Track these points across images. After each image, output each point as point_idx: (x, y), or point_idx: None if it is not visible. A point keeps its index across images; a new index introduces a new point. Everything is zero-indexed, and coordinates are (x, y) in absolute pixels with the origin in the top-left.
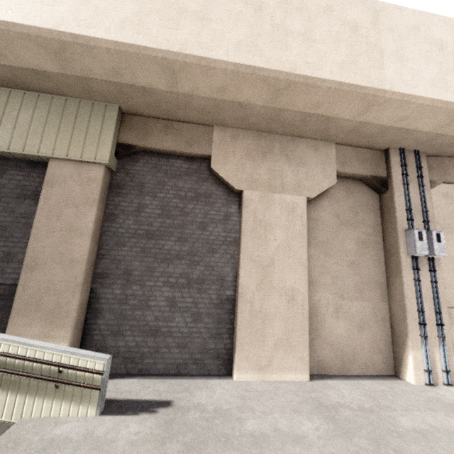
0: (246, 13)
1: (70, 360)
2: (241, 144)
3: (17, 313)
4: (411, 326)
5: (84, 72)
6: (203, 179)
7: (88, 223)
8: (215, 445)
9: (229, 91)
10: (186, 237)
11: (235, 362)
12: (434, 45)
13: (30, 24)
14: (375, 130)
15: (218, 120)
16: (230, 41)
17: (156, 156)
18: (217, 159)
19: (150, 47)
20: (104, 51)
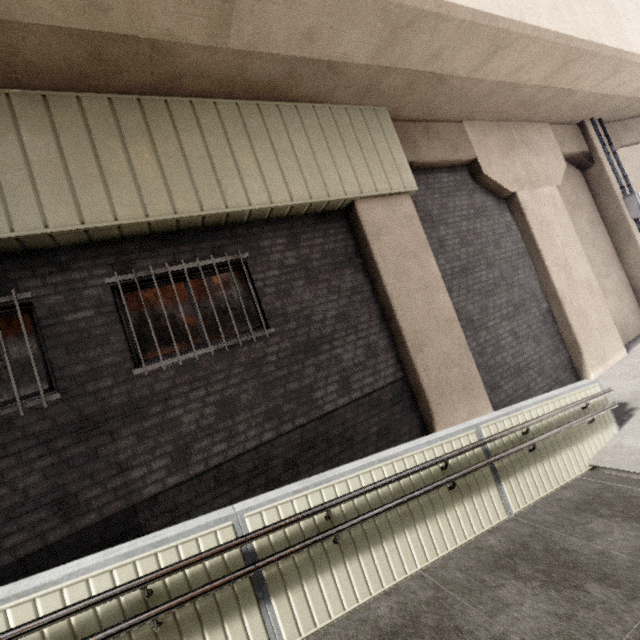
0: None
1: (581, 394)
2: (491, 139)
3: (437, 404)
4: None
5: (398, 58)
6: (471, 190)
7: (435, 272)
8: None
9: (523, 70)
10: (491, 261)
11: (587, 364)
12: (633, 4)
13: None
14: (591, 101)
15: (473, 113)
16: (542, 5)
17: (422, 173)
18: (483, 162)
19: (500, 17)
20: (455, 25)
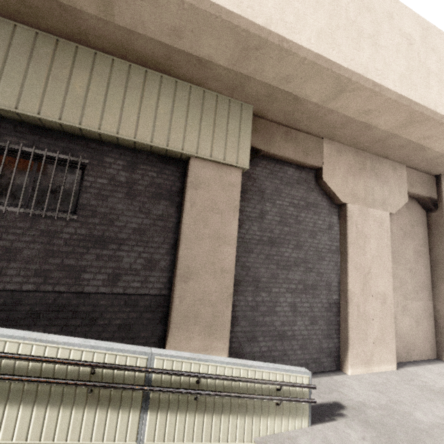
0: (402, 45)
1: (283, 377)
2: (344, 159)
3: (177, 327)
4: None
5: (254, 71)
6: (310, 188)
7: (233, 231)
8: (428, 440)
9: (371, 114)
10: (301, 245)
11: (349, 359)
12: None
13: (244, 16)
14: None
15: (332, 135)
16: (395, 72)
17: (272, 161)
18: (327, 172)
19: (342, 66)
20: (299, 59)
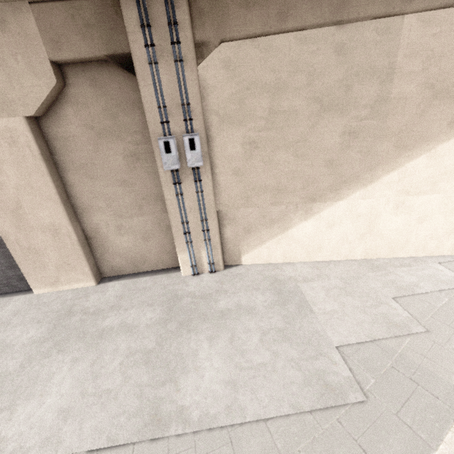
0: None
1: None
2: None
3: None
4: (176, 236)
5: None
6: None
7: None
8: None
9: None
10: None
11: (29, 284)
12: None
13: None
14: None
15: None
16: None
17: None
18: None
19: None
20: None
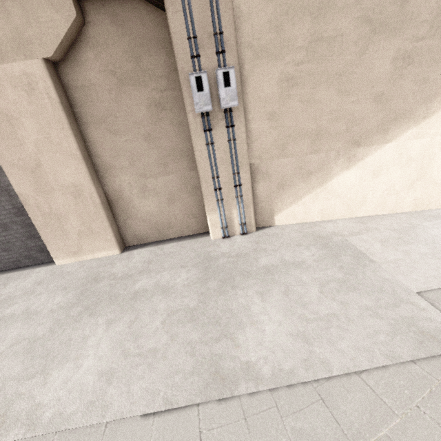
0: None
1: None
2: None
3: None
4: (205, 194)
5: None
6: None
7: None
8: None
9: None
10: None
11: (51, 254)
12: None
13: None
14: None
15: None
16: None
17: None
18: None
19: None
20: None
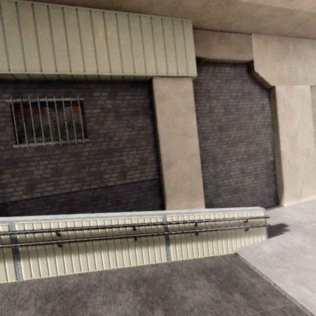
0: None
1: (247, 214)
2: (270, 48)
3: (170, 196)
4: None
5: None
6: (244, 80)
7: (194, 127)
8: None
9: None
10: (242, 126)
11: (285, 197)
12: None
13: None
14: None
15: (259, 28)
16: None
17: (212, 65)
18: (257, 63)
19: None
20: None
